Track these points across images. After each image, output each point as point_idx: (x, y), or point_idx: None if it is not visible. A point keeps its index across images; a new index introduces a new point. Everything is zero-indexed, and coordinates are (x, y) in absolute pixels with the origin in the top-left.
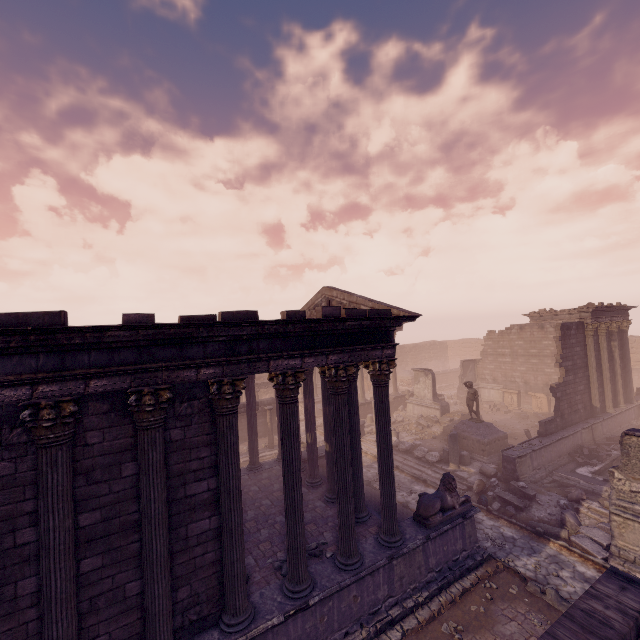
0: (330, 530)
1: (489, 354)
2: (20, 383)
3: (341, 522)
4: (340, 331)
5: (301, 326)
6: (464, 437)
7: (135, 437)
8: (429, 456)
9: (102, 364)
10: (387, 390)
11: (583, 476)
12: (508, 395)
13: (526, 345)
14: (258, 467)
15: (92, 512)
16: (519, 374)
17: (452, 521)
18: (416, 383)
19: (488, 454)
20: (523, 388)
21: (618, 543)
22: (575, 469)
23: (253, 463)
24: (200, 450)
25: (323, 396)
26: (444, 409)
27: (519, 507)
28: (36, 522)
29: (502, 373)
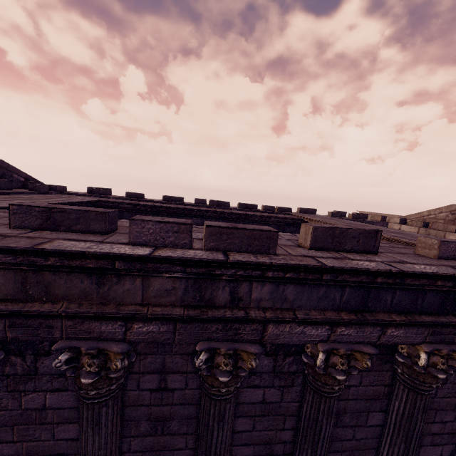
0: None
1: None
2: (321, 321)
3: None
4: None
5: None
6: None
7: (388, 386)
8: None
9: (402, 308)
10: None
11: None
12: None
13: None
14: None
15: (333, 453)
16: None
17: None
18: None
19: None
20: None
21: None
22: None
23: None
24: (445, 413)
25: None
26: None
27: None
28: (288, 451)
29: None
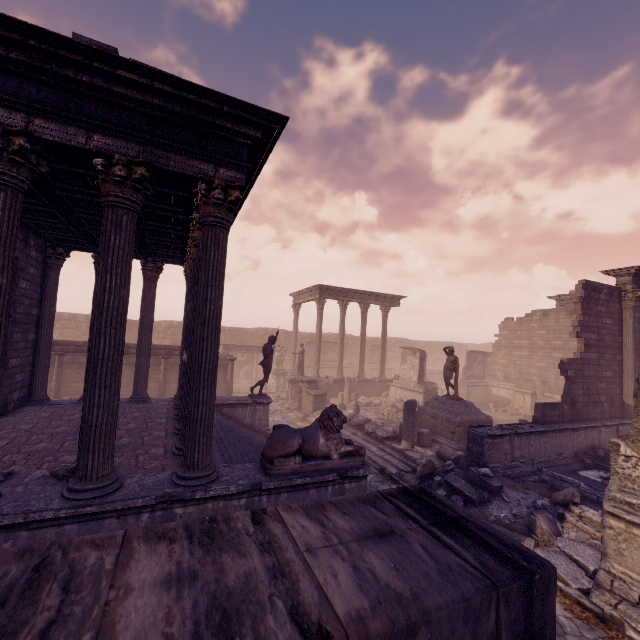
0: (128, 456)
1: (503, 346)
2: None
3: (82, 418)
4: (126, 103)
5: (4, 34)
6: (432, 415)
7: None
8: (380, 430)
9: None
10: (219, 234)
11: (587, 479)
12: (520, 396)
13: (549, 335)
14: (141, 398)
15: None
16: (537, 371)
17: (316, 474)
18: (403, 363)
19: (459, 438)
20: (540, 389)
21: (613, 567)
22: (578, 470)
23: (136, 392)
24: None
25: (190, 287)
26: (429, 394)
27: (471, 499)
28: None
29: (516, 369)
